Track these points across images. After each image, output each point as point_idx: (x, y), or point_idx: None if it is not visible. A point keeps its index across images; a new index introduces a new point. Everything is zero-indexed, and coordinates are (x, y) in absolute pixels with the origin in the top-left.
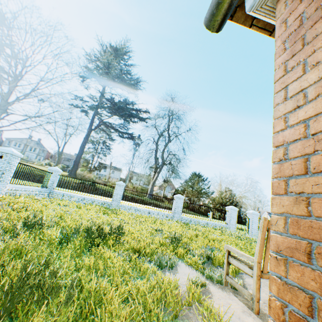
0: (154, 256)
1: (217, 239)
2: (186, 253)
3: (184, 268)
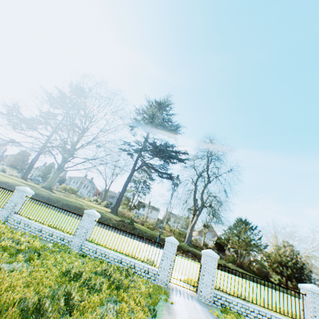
0: None
1: None
2: None
3: None
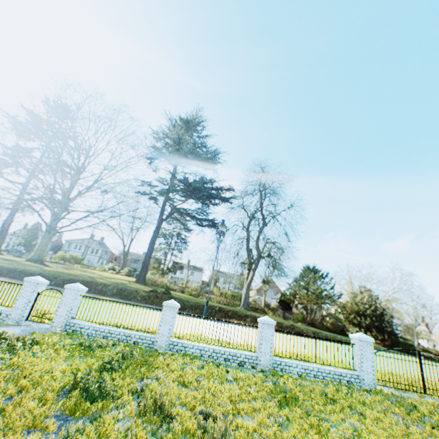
0: None
1: None
2: None
3: None
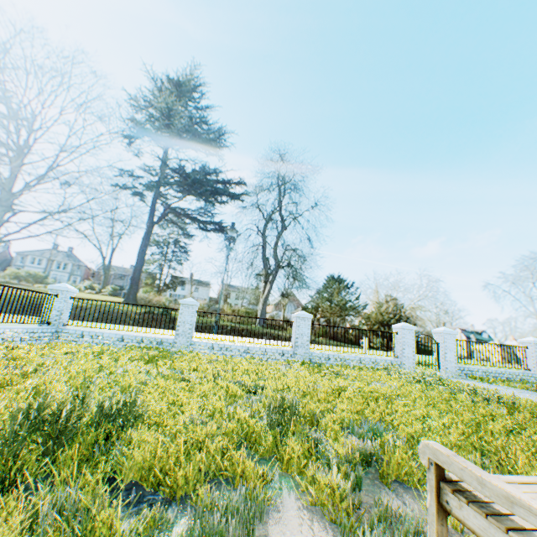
0: (200, 491)
1: (384, 394)
2: (307, 459)
3: (296, 525)
